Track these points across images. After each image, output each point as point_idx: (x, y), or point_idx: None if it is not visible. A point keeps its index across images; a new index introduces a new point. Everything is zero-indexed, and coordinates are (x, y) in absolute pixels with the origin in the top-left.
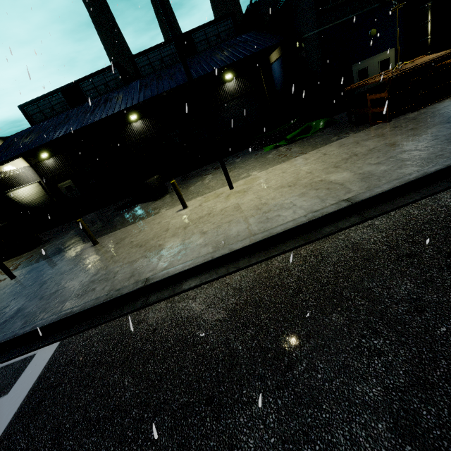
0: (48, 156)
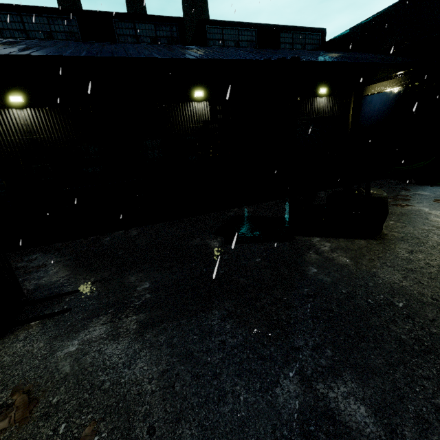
0: (23, 104)
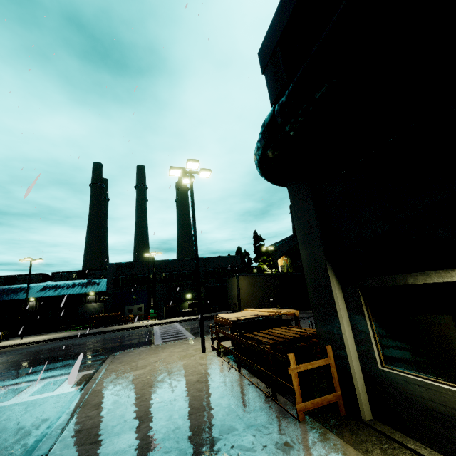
0: None
